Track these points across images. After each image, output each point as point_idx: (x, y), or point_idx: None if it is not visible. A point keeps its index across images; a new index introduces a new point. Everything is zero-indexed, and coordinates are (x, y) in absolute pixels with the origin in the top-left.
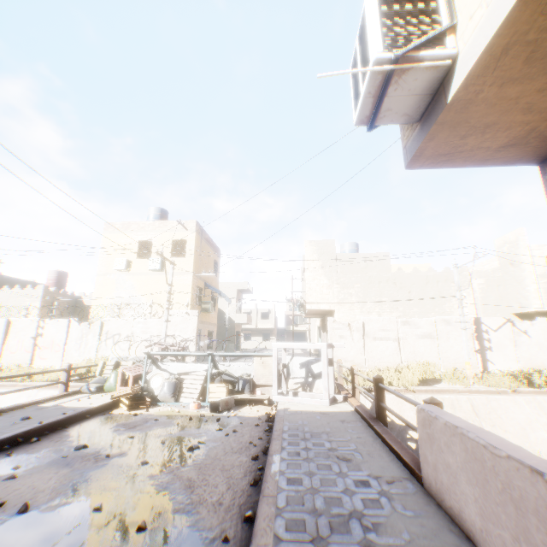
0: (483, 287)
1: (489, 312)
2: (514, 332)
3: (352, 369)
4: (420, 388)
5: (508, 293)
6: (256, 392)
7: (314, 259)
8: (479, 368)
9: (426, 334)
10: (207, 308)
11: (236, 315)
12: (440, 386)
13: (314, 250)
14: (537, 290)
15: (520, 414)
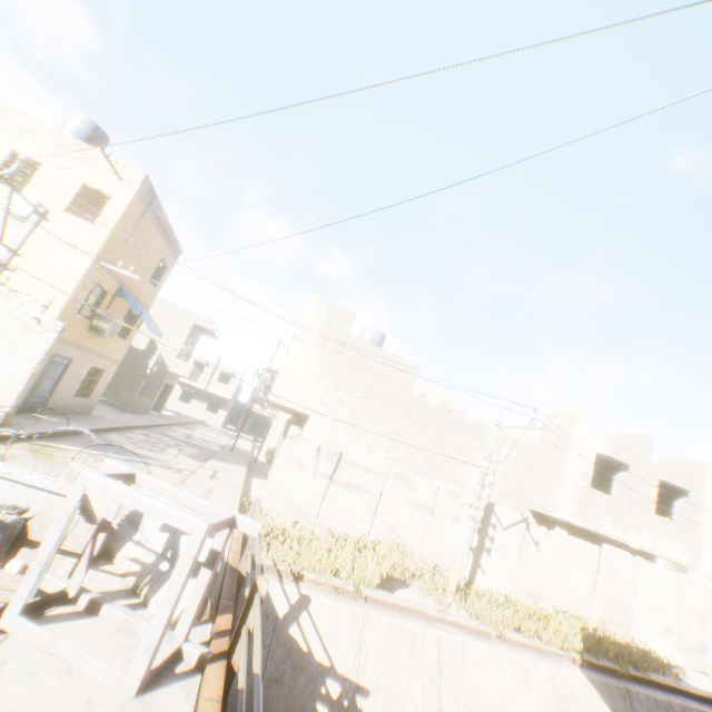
0: (512, 462)
1: (506, 497)
2: (526, 539)
3: (255, 588)
4: (379, 595)
5: (536, 481)
6: (10, 564)
7: (315, 328)
8: (465, 574)
9: (419, 503)
10: (102, 329)
11: (175, 361)
12: (407, 595)
13: (321, 316)
14: (572, 493)
15: (499, 681)
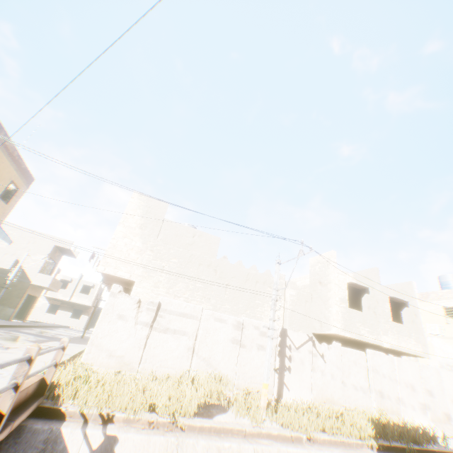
0: (294, 299)
1: (295, 327)
2: (314, 354)
3: None
4: (195, 422)
5: (313, 311)
6: None
7: (137, 214)
8: (274, 393)
9: (229, 337)
10: None
11: (38, 275)
12: (225, 418)
13: (141, 206)
14: (338, 312)
15: None
